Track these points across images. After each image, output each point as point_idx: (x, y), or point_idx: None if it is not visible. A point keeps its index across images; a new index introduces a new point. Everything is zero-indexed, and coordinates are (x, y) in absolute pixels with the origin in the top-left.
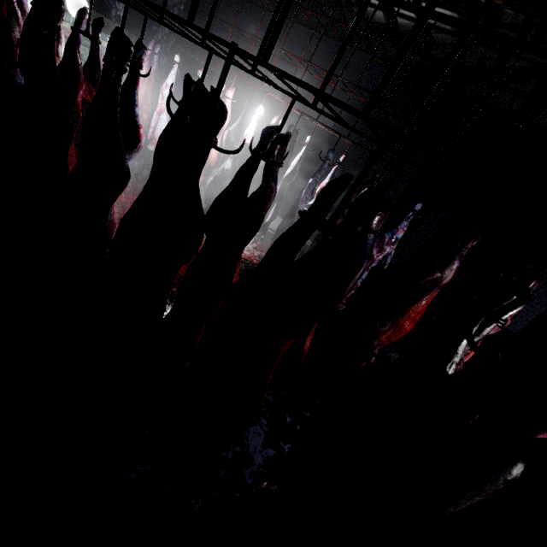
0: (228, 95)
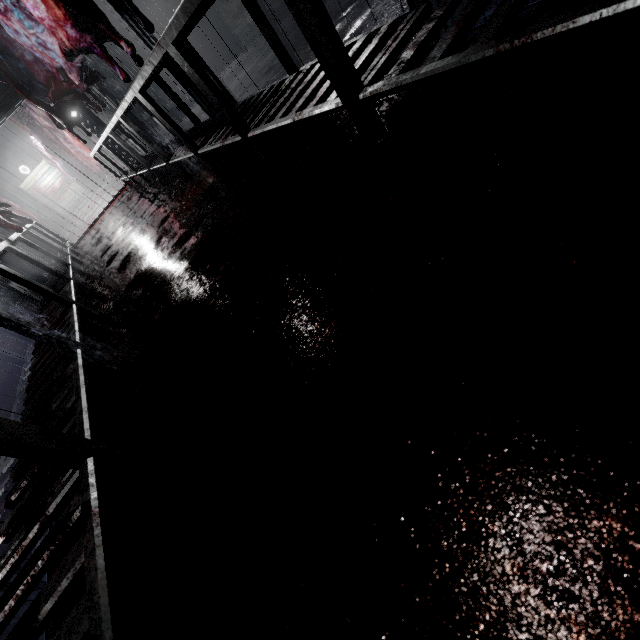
0: (35, 143)
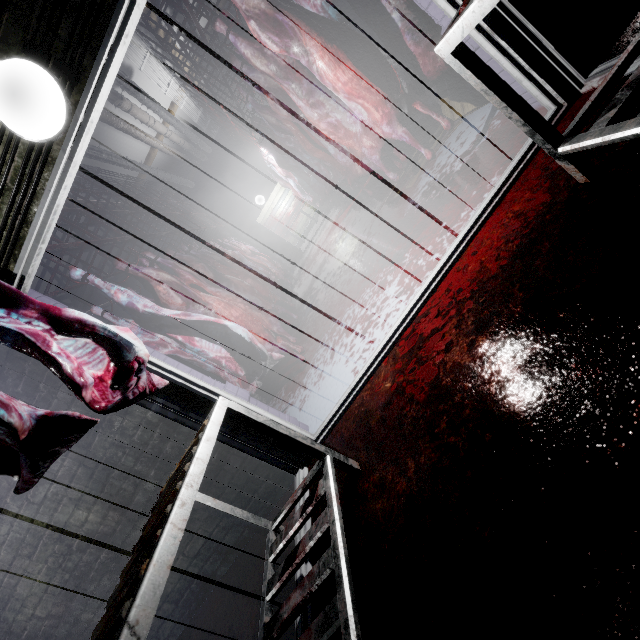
0: (266, 159)
